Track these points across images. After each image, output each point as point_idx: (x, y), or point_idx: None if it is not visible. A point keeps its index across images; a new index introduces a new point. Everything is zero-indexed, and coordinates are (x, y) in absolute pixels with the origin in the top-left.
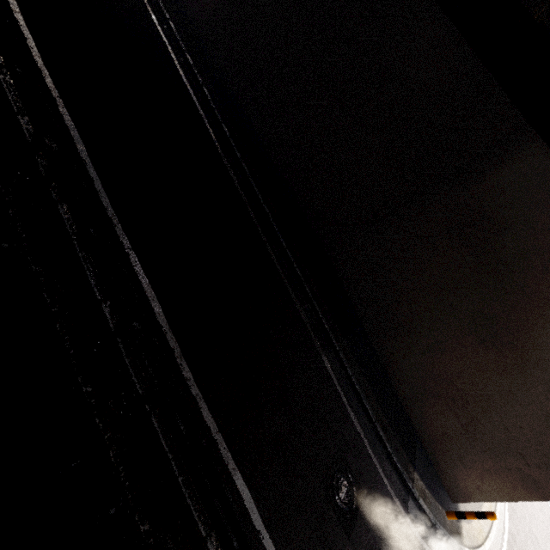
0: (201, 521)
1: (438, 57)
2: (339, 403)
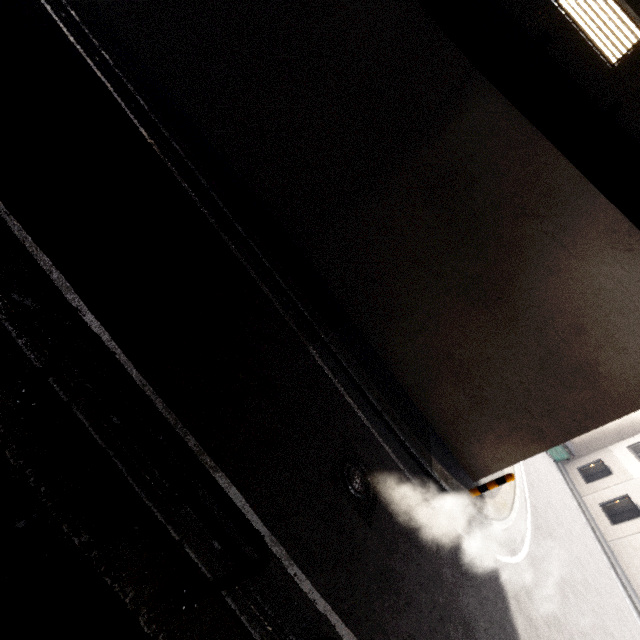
0: (171, 523)
1: (377, 3)
2: (338, 396)
